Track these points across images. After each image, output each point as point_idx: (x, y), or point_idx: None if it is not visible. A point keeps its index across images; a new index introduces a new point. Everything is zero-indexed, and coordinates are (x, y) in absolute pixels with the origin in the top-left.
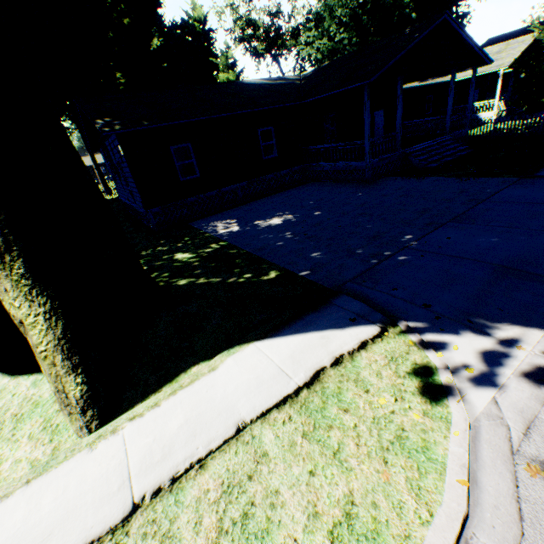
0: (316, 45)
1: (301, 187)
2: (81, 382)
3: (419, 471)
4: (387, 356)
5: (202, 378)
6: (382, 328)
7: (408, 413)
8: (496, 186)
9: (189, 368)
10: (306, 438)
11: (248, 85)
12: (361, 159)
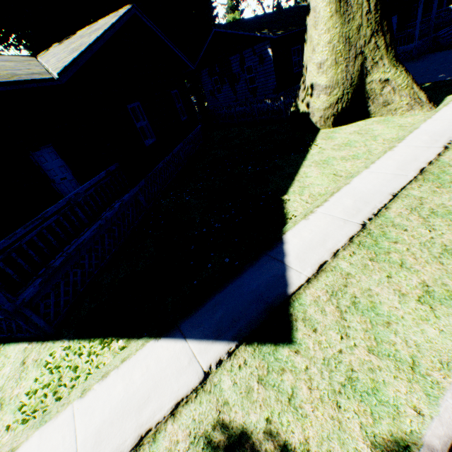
0: None
1: None
2: (423, 94)
3: None
4: None
5: None
6: None
7: None
8: None
9: (444, 98)
10: None
11: None
12: (410, 43)
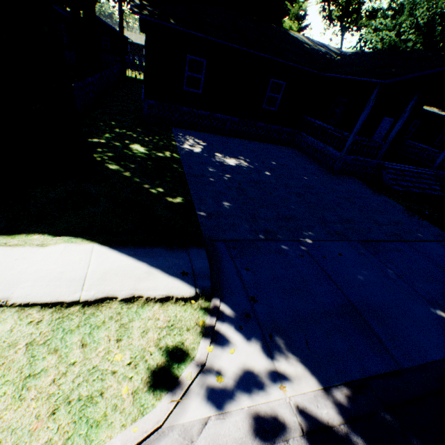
0: (382, 34)
1: (281, 147)
2: None
3: (66, 441)
4: (170, 321)
5: (27, 247)
6: (196, 295)
7: (123, 382)
8: (430, 235)
9: (34, 233)
10: (28, 347)
11: (289, 36)
12: (339, 149)
